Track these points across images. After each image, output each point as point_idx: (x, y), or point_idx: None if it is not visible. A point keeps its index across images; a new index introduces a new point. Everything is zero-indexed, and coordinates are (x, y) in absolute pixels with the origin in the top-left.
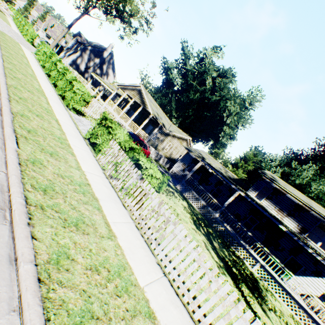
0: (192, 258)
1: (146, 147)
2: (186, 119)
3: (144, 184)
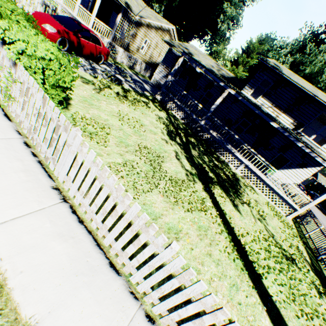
0: (93, 175)
1: (97, 41)
2: (173, 1)
3: (20, 72)
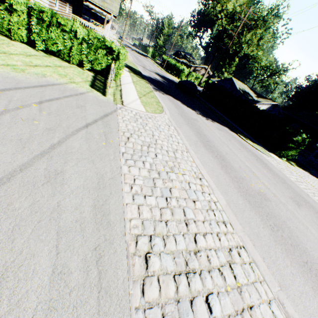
0: None
1: None
2: None
3: None
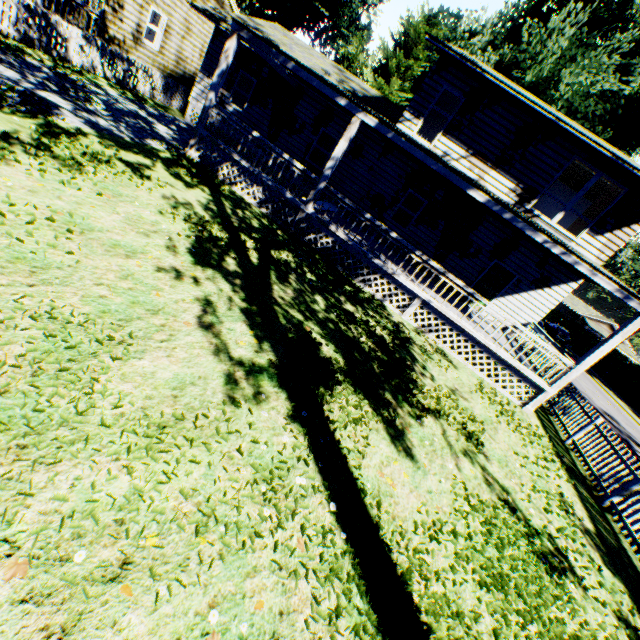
0: None
1: None
2: None
3: None
